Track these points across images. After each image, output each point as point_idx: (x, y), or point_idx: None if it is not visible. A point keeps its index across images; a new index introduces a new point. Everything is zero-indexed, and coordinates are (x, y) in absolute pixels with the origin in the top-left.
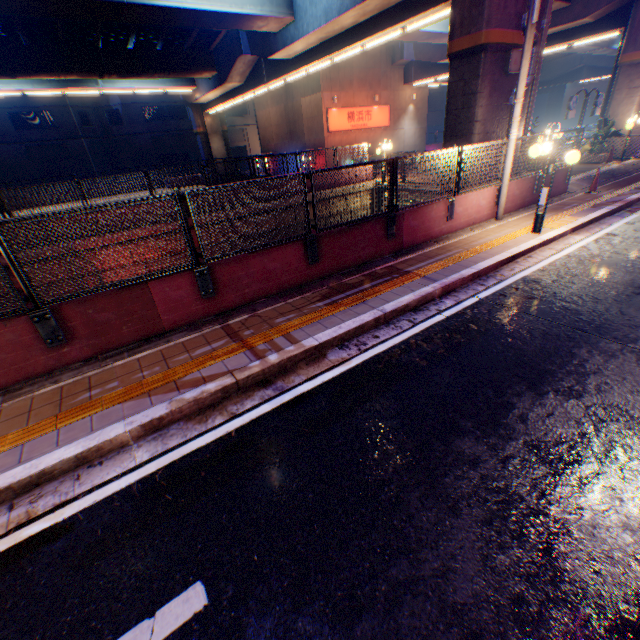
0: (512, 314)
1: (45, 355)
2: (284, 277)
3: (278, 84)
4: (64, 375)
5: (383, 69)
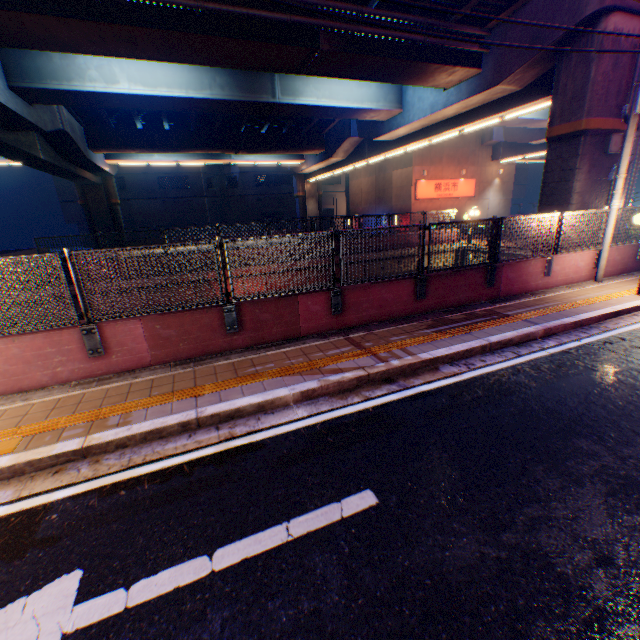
0: (620, 358)
1: (222, 338)
2: (394, 307)
3: (376, 159)
4: (232, 355)
5: (471, 148)
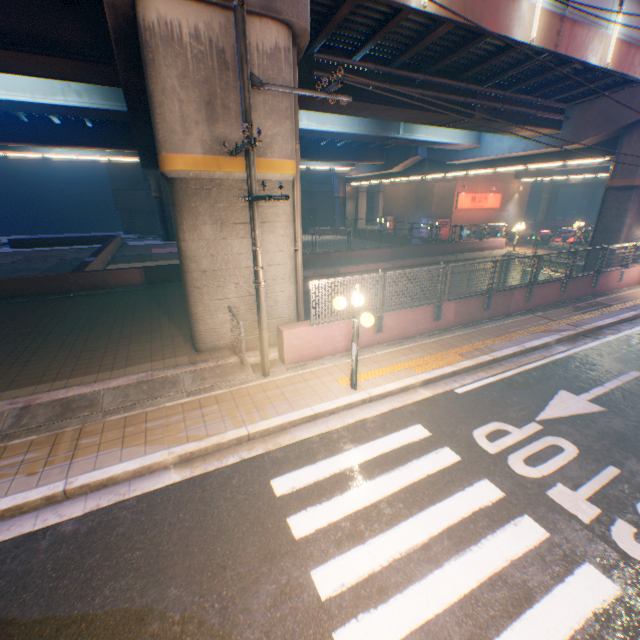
0: None
1: (479, 314)
2: (548, 298)
3: (435, 176)
4: (485, 323)
5: None
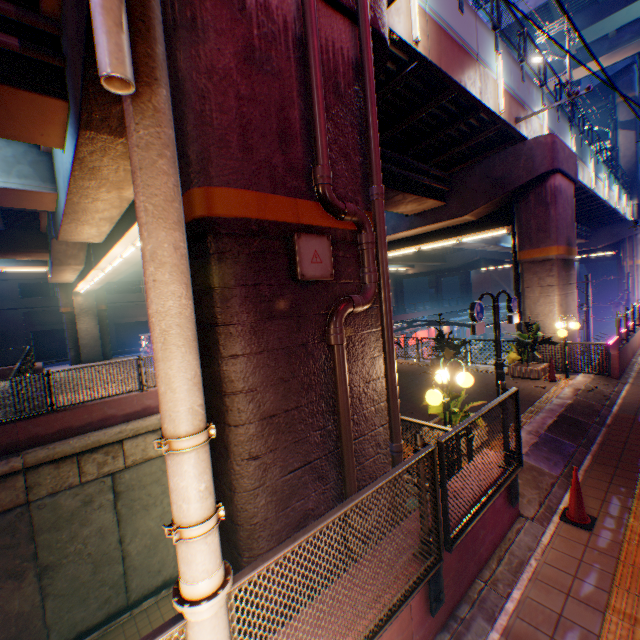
0: None
1: None
2: None
3: (109, 268)
4: None
5: None
